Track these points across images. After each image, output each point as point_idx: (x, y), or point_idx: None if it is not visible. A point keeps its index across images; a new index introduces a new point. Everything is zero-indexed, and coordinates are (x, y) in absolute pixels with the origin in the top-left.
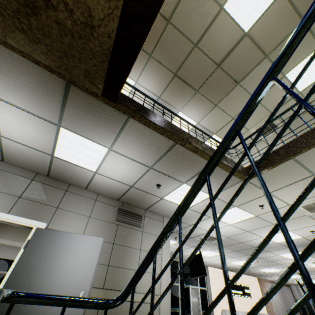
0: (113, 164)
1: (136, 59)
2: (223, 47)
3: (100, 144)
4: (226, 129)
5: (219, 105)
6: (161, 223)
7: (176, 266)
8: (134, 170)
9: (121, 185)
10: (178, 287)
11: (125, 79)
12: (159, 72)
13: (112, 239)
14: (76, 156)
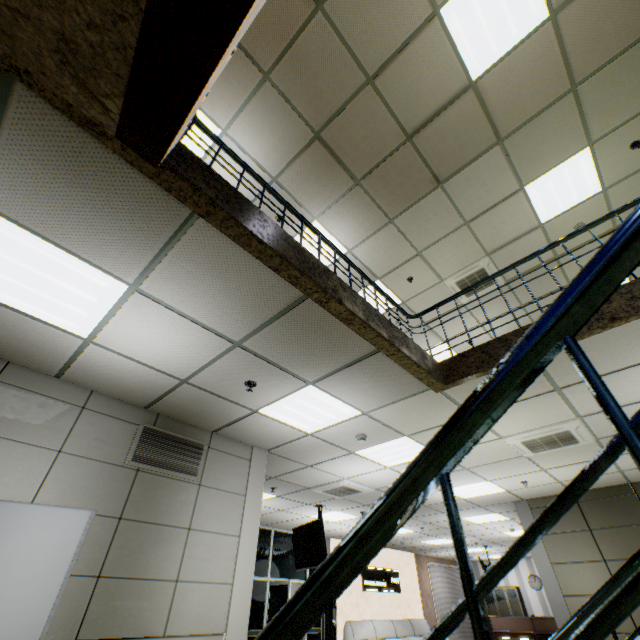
0: (141, 326)
1: (237, 31)
2: (424, 101)
3: (105, 272)
4: (402, 272)
5: (397, 222)
6: (245, 464)
7: (266, 541)
8: (194, 345)
9: (158, 376)
10: (266, 584)
11: (194, 99)
12: (283, 120)
13: (118, 509)
14: (29, 292)
